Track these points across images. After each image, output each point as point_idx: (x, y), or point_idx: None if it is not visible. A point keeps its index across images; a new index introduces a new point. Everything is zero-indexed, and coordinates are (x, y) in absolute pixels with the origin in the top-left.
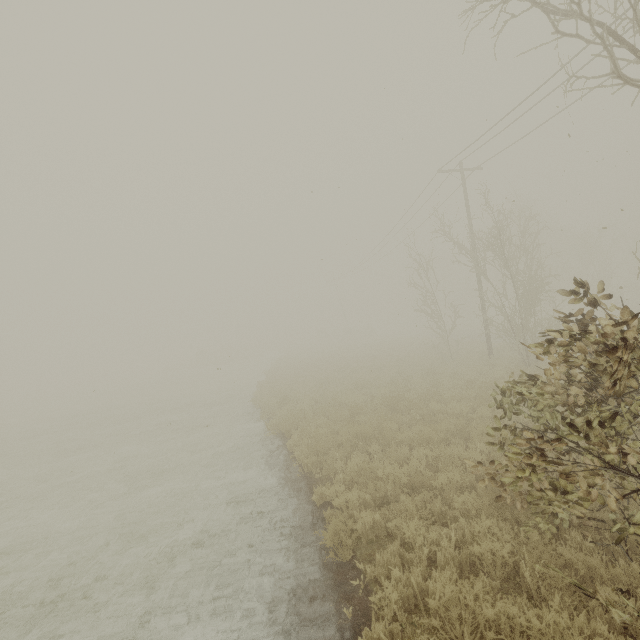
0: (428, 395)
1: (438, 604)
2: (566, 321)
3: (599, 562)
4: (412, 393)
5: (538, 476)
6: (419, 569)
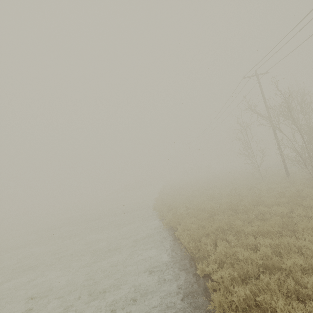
0: (256, 202)
1: None
2: None
3: None
4: (244, 201)
5: None
6: None
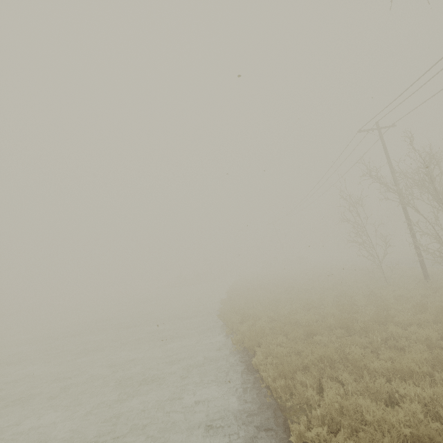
0: (381, 318)
1: None
2: None
3: None
4: (361, 314)
5: None
6: None
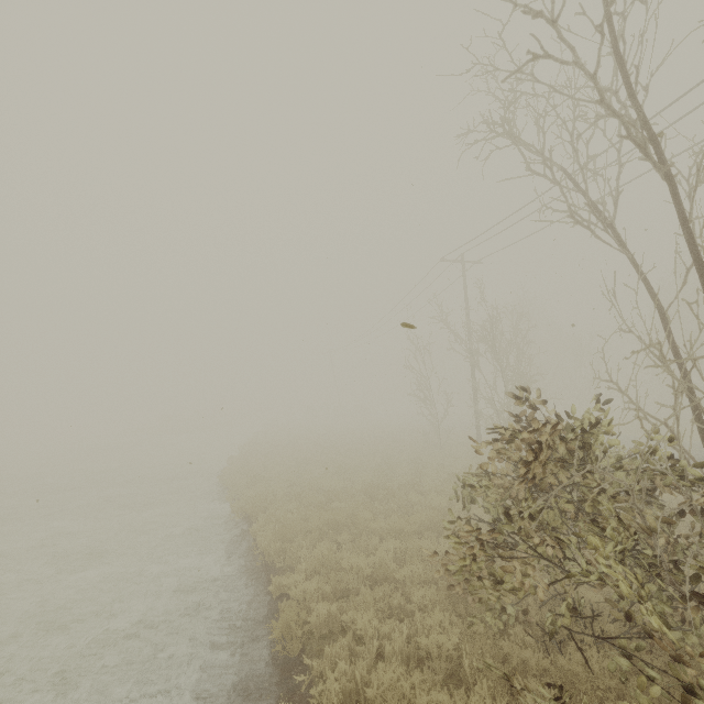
0: (410, 485)
1: (375, 693)
2: (519, 420)
3: (531, 654)
4: (394, 482)
5: (480, 564)
6: (365, 662)
